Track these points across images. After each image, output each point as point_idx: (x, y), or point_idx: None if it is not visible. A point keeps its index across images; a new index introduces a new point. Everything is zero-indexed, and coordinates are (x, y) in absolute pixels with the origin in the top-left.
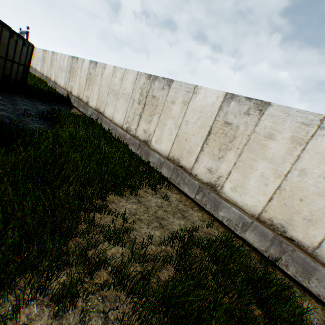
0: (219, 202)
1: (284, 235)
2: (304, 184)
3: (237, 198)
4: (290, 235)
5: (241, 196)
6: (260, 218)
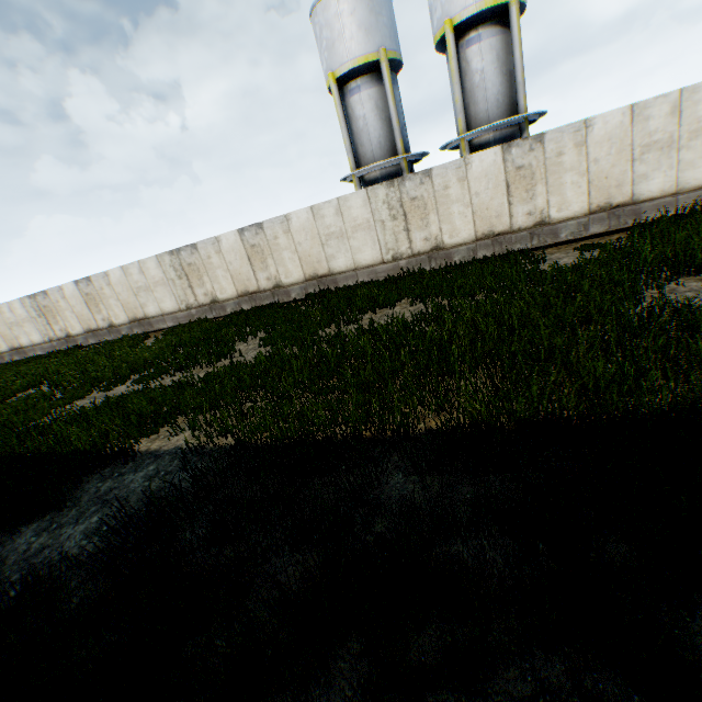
0: (4, 356)
1: (18, 349)
2: (4, 330)
3: (5, 349)
4: (18, 347)
5: (4, 348)
6: (12, 350)
